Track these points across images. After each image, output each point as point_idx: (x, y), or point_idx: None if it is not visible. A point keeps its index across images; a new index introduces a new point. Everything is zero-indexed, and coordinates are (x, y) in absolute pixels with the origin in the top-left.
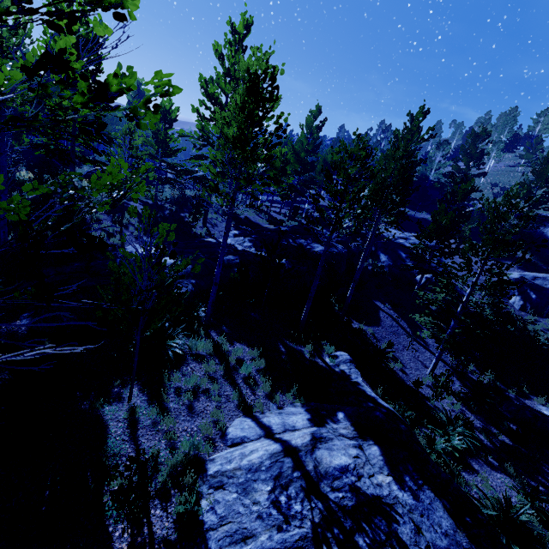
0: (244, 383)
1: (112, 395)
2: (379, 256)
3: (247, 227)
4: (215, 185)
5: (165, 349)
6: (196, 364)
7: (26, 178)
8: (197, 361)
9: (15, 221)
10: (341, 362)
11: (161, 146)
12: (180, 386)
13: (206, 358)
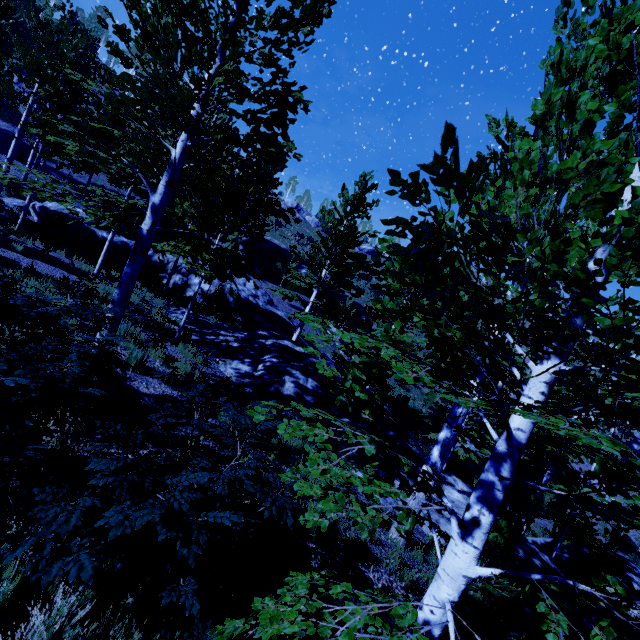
0: None
1: None
2: None
3: None
4: None
5: None
6: None
7: None
8: None
9: None
10: None
11: None
12: None
13: None
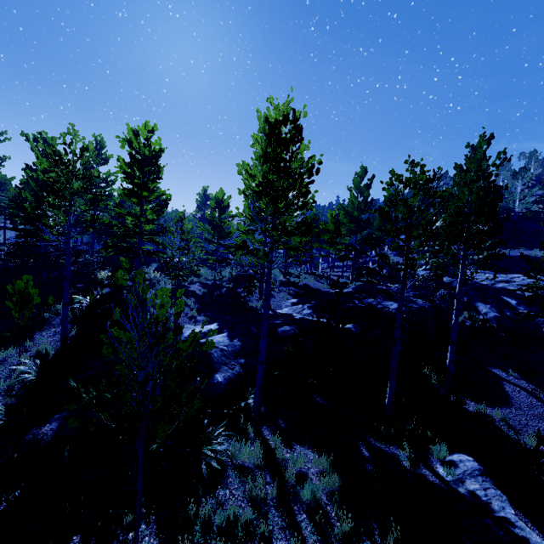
0: (308, 520)
1: (117, 543)
2: (477, 307)
3: (291, 287)
4: (243, 242)
5: (199, 460)
6: (237, 484)
7: (105, 277)
8: (240, 479)
9: (82, 315)
10: (466, 475)
11: (216, 230)
12: (211, 527)
13: (253, 474)
